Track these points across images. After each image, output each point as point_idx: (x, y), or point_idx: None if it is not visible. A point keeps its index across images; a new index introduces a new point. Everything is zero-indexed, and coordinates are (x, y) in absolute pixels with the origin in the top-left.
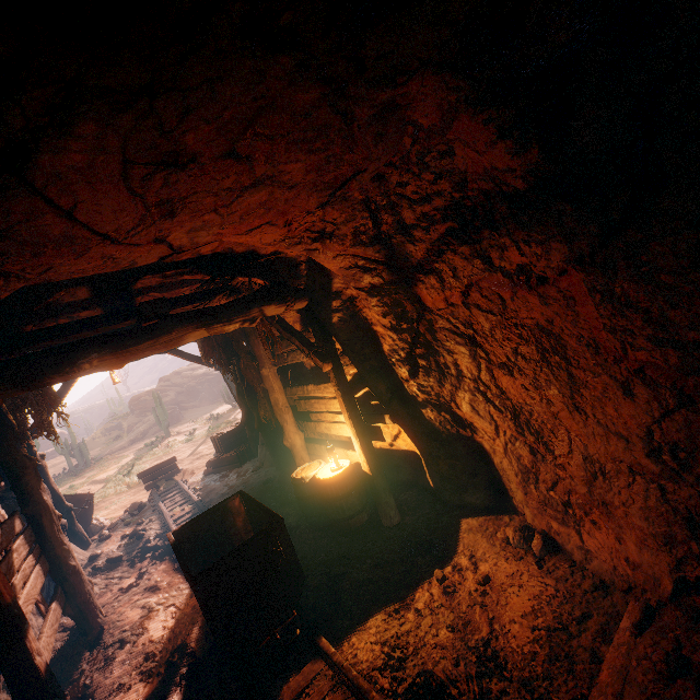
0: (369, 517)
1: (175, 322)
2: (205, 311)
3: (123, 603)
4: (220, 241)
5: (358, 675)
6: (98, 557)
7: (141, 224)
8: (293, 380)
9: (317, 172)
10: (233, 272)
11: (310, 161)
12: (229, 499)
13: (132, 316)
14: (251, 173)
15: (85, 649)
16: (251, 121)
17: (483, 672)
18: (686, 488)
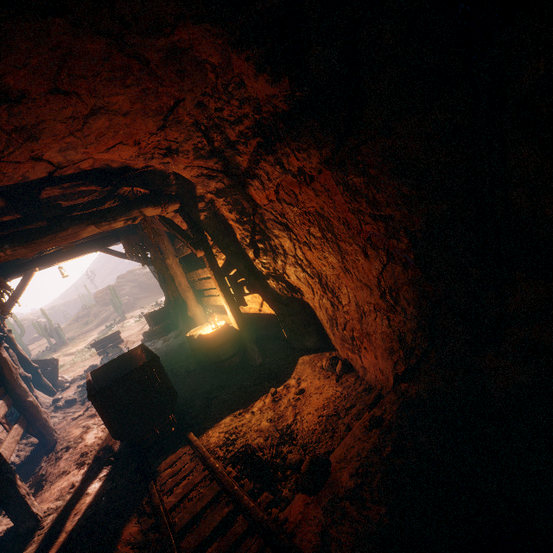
0: (240, 360)
1: (69, 221)
2: (94, 213)
3: (71, 426)
4: (92, 158)
5: (205, 450)
6: (60, 400)
7: (10, 146)
8: (193, 267)
9: (141, 102)
10: (116, 183)
11: (129, 94)
12: (132, 349)
13: (42, 219)
14: (84, 104)
15: (44, 454)
16: (60, 66)
17: (282, 442)
18: (398, 316)
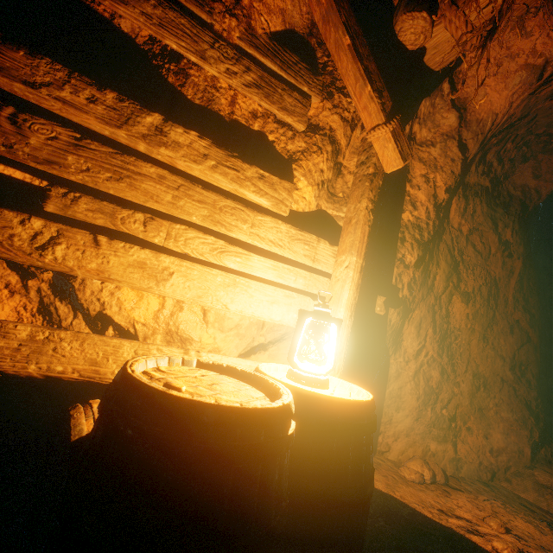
0: None
1: None
2: None
3: None
4: None
5: None
6: None
7: None
8: None
9: None
10: None
11: None
12: None
13: None
14: None
15: None
16: None
17: None
18: (522, 386)
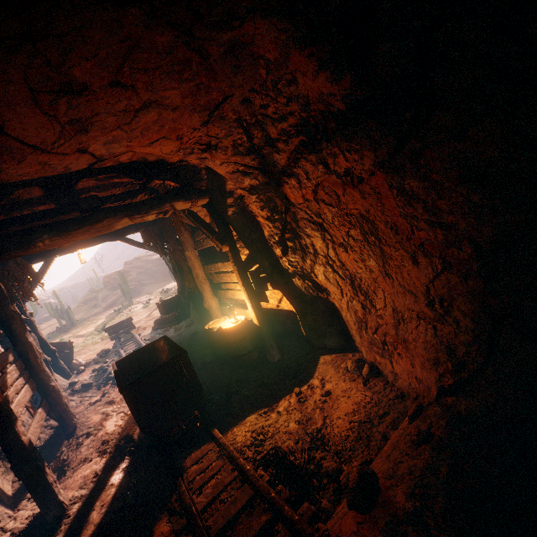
0: (258, 356)
1: (105, 213)
2: (128, 205)
3: (90, 411)
4: (132, 151)
5: (233, 449)
6: (76, 383)
7: (62, 138)
8: (210, 260)
9: (192, 97)
10: (149, 176)
11: (183, 88)
12: (156, 341)
13: (77, 209)
14: (138, 98)
15: (65, 439)
16: (125, 58)
17: (313, 447)
18: (448, 327)
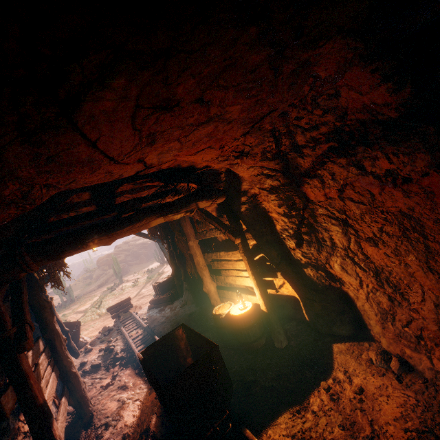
0: (266, 341)
1: (144, 213)
2: (162, 205)
3: (104, 396)
4: (175, 160)
5: None
6: (86, 363)
7: (133, 150)
8: (208, 248)
9: (248, 111)
10: (179, 180)
11: (245, 104)
12: (175, 329)
13: (115, 210)
14: (207, 113)
15: (82, 428)
16: (217, 76)
17: None
18: None
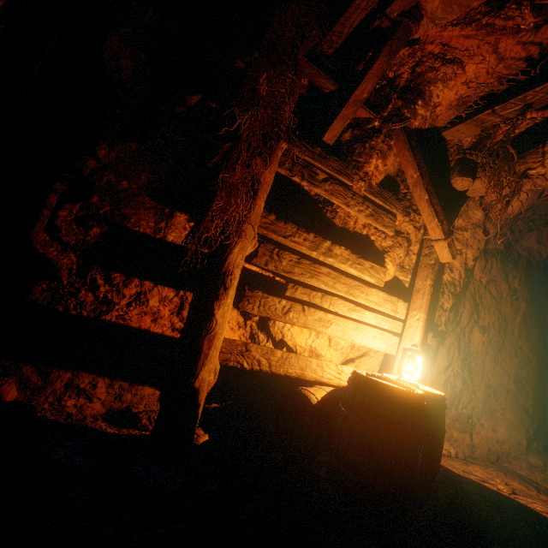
0: None
1: None
2: None
3: None
4: None
5: None
6: None
7: None
8: None
9: None
10: None
11: None
12: None
13: None
14: None
15: None
16: None
17: None
18: (522, 396)
